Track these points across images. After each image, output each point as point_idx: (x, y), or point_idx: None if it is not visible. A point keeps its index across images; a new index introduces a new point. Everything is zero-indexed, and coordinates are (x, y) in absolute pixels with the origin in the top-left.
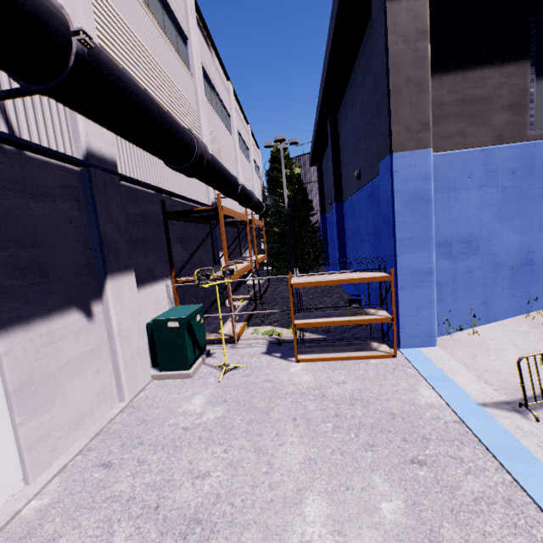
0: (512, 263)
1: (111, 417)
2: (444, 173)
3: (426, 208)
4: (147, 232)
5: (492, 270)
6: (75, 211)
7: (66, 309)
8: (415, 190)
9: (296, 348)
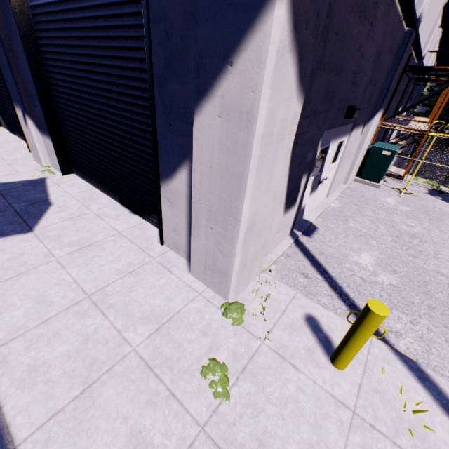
0: None
1: (344, 189)
2: None
3: None
4: None
5: None
6: (390, 63)
7: (362, 125)
8: None
9: None
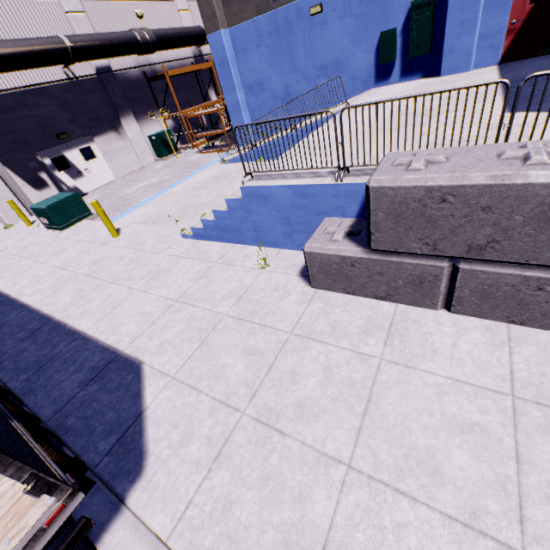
0: (281, 95)
1: (138, 169)
2: (239, 40)
3: (228, 68)
4: (139, 94)
5: (273, 101)
6: (102, 95)
7: (111, 132)
8: (221, 58)
9: (198, 147)
